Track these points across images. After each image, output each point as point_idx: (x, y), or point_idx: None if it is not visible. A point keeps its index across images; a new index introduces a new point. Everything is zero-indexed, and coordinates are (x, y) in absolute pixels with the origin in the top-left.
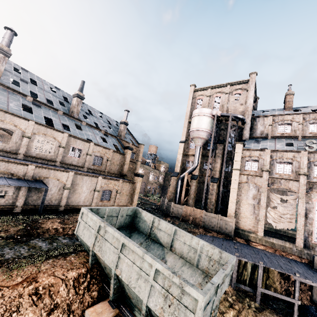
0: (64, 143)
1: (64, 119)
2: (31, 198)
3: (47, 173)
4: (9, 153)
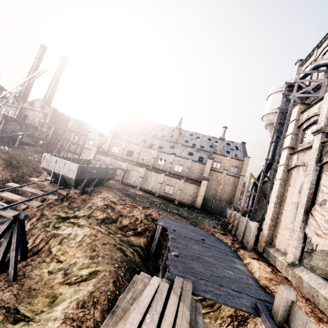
0: (155, 156)
1: (164, 144)
2: (126, 178)
3: (133, 167)
4: (131, 161)
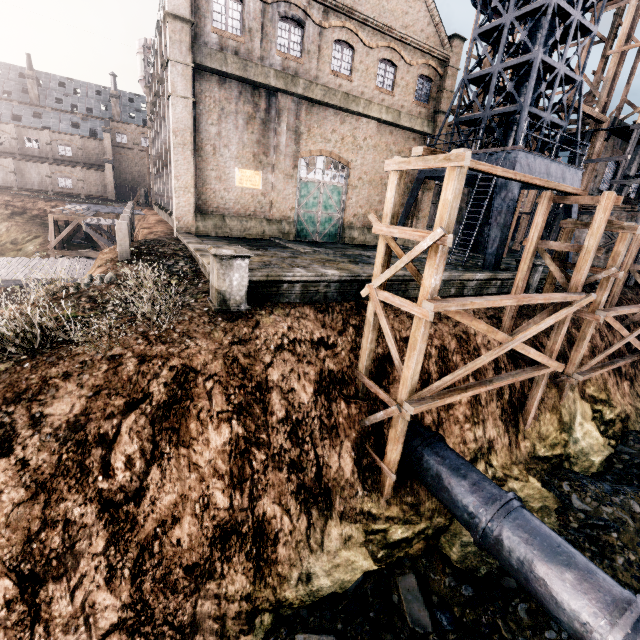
0: (15, 135)
1: (20, 110)
2: None
3: None
4: None
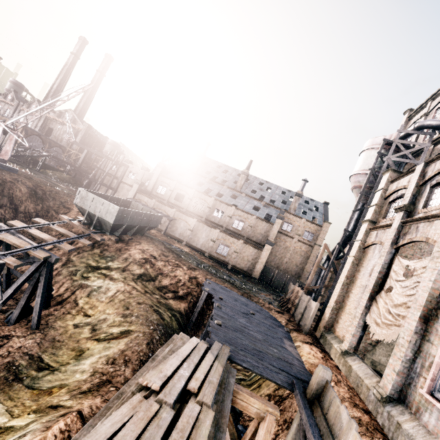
0: (211, 205)
1: (225, 191)
2: (171, 229)
3: (181, 216)
4: (180, 208)
